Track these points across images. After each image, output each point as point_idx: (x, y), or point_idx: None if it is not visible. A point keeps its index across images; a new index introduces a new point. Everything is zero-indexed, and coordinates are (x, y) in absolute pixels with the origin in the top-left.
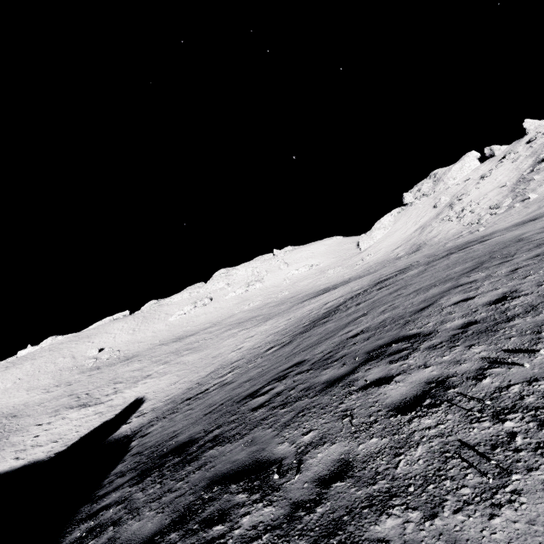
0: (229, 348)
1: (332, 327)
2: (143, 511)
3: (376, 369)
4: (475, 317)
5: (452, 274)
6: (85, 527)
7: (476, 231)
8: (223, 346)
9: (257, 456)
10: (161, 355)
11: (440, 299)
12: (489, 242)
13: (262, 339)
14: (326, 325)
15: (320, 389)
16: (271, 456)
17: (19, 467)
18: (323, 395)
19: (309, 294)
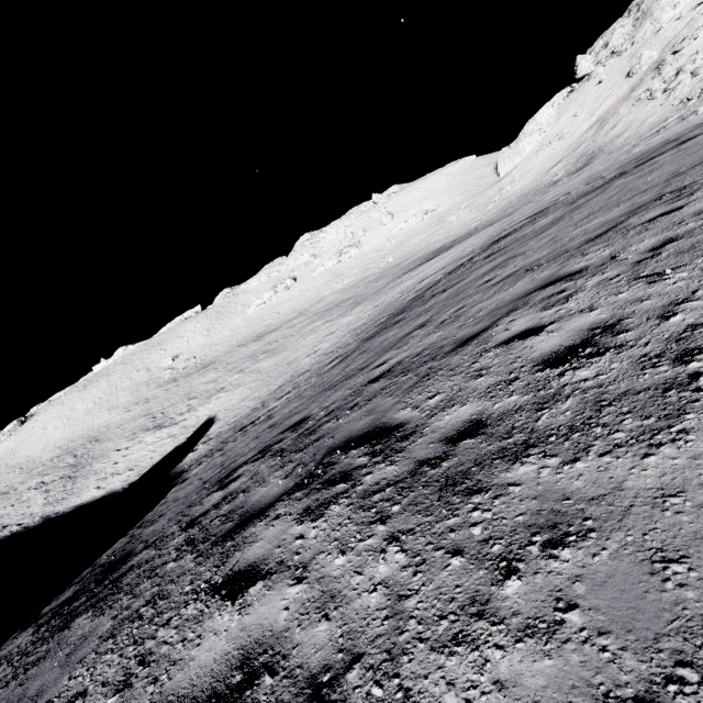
0: (305, 351)
1: (388, 340)
2: None
3: (278, 526)
4: (496, 405)
5: (576, 239)
6: None
7: (692, 114)
8: (301, 347)
9: None
10: (236, 361)
11: (502, 319)
12: (690, 145)
13: (339, 339)
14: (391, 331)
15: (220, 535)
16: None
17: (99, 497)
18: (196, 566)
19: (418, 259)
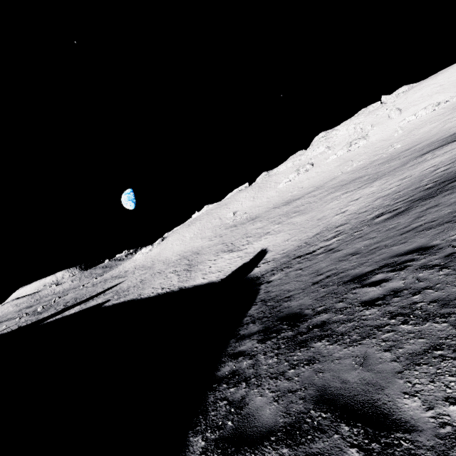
0: (332, 212)
1: None
2: (264, 384)
3: None
4: None
5: None
6: (231, 366)
7: None
8: (326, 209)
9: (374, 397)
10: (275, 217)
11: None
12: None
13: (368, 203)
14: None
15: None
16: (394, 409)
17: (205, 283)
18: None
19: (432, 143)
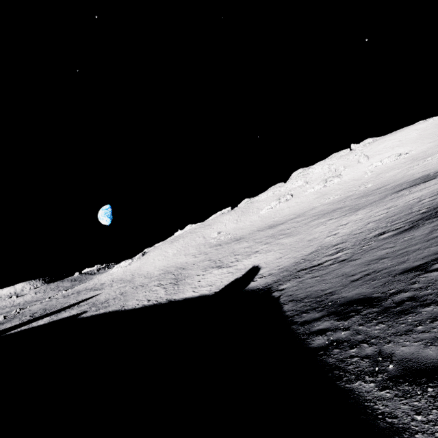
0: (322, 234)
1: None
2: (394, 340)
3: None
4: None
5: None
6: (323, 339)
7: None
8: (314, 232)
9: None
10: (261, 238)
11: None
12: None
13: (360, 226)
14: None
15: None
16: None
17: (196, 296)
18: None
19: (401, 184)
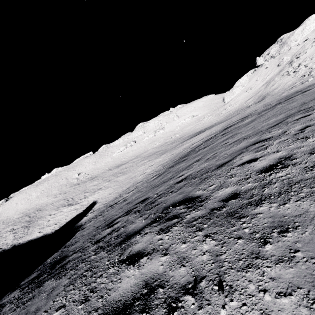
0: (139, 173)
1: (181, 167)
2: None
3: (147, 236)
4: (242, 187)
5: (264, 127)
6: None
7: (306, 81)
8: (137, 171)
9: None
10: (107, 176)
11: (237, 156)
12: (308, 93)
13: (155, 168)
14: (181, 163)
15: (117, 243)
16: None
17: (40, 236)
18: (108, 254)
19: (190, 135)
